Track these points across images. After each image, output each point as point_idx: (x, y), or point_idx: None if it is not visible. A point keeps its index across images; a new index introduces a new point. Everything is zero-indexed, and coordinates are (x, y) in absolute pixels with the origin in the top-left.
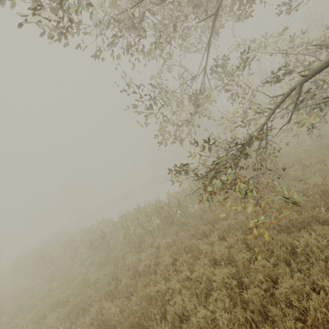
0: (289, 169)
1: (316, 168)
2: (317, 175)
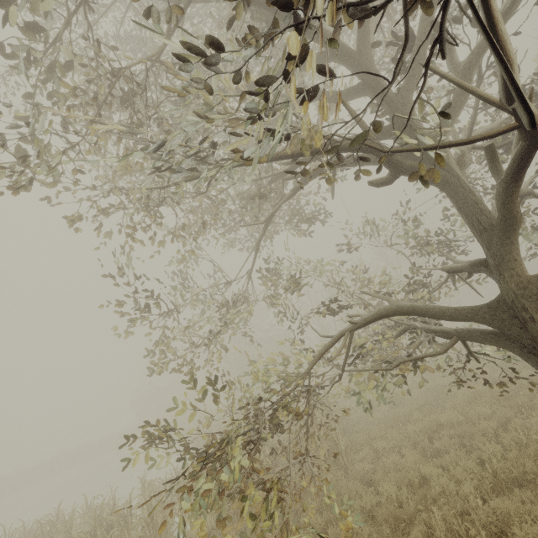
0: (356, 455)
1: (390, 462)
2: (392, 476)
